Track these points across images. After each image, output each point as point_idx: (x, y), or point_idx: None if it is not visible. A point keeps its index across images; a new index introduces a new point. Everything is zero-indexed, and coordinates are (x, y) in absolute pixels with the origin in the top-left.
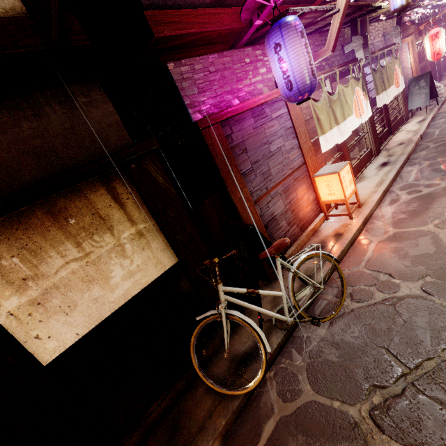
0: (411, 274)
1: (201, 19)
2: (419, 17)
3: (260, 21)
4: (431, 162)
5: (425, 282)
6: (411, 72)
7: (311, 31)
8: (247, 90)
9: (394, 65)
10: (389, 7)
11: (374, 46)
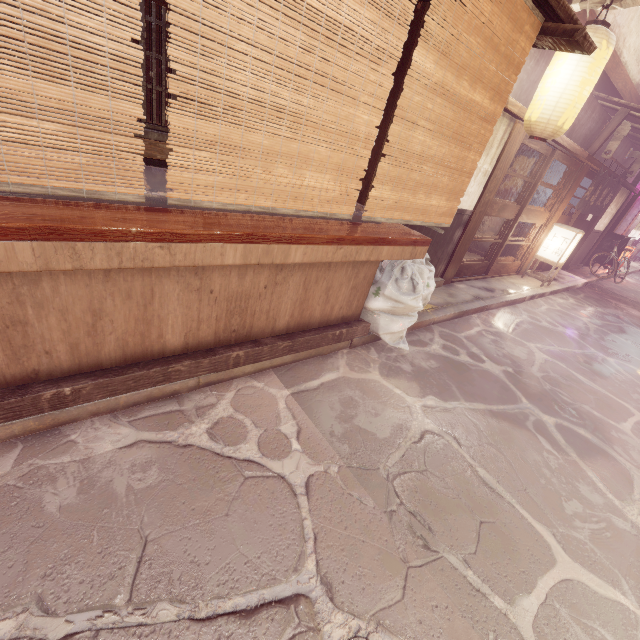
0: None
1: None
2: None
3: None
4: None
5: None
6: None
7: None
8: None
9: None
10: None
11: None
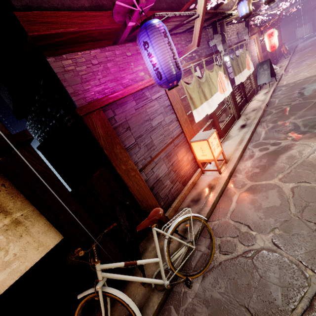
0: (264, 226)
1: (79, 20)
2: (260, 22)
3: (133, 23)
4: (274, 125)
5: (275, 235)
6: (258, 59)
7: (184, 30)
8: (130, 78)
9: (246, 54)
10: (238, 14)
11: (231, 41)
